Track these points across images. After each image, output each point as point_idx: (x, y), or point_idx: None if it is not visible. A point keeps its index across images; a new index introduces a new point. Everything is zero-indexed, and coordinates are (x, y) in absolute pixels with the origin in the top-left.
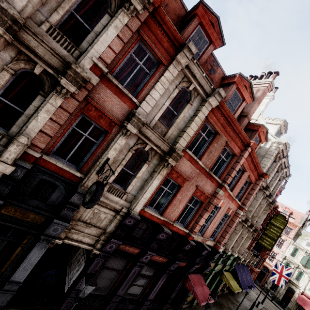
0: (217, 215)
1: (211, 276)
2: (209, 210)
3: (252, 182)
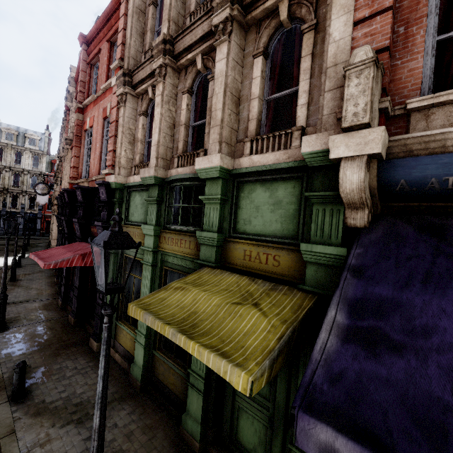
0: (93, 139)
1: (149, 275)
2: (74, 145)
3: (118, 27)
